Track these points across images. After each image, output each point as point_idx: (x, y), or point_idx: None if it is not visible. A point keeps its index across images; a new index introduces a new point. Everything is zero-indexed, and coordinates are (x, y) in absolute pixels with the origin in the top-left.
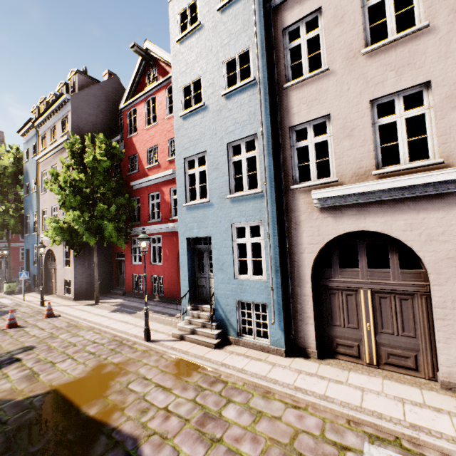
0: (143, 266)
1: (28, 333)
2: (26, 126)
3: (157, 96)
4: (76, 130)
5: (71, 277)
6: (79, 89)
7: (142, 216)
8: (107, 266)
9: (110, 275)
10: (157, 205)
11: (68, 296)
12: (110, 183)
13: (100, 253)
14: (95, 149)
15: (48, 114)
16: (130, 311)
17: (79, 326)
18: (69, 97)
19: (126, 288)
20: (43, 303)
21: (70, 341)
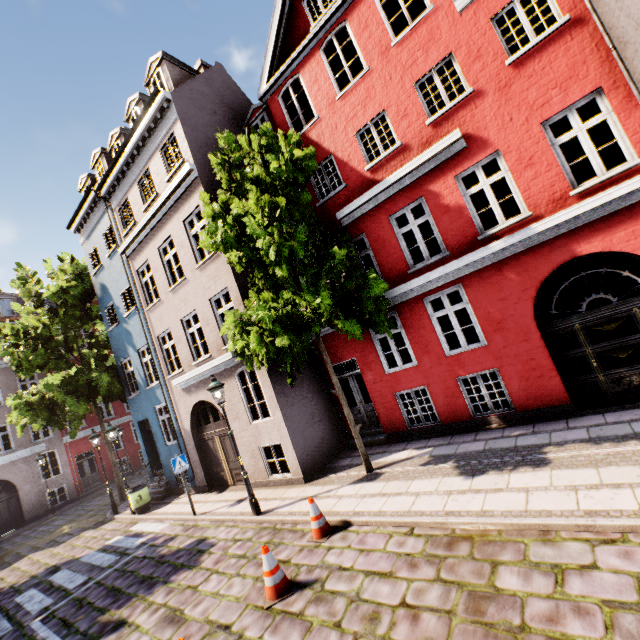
0: (423, 367)
1: (365, 600)
2: (82, 208)
3: (351, 20)
4: (198, 154)
5: (280, 437)
6: (175, 87)
7: (386, 267)
8: (323, 397)
9: (333, 414)
10: (418, 231)
11: (282, 479)
12: (308, 218)
13: (306, 375)
14: (265, 155)
15: (127, 156)
16: (511, 460)
17: (477, 537)
18: (168, 96)
19: (384, 427)
20: (257, 506)
21: (607, 600)
